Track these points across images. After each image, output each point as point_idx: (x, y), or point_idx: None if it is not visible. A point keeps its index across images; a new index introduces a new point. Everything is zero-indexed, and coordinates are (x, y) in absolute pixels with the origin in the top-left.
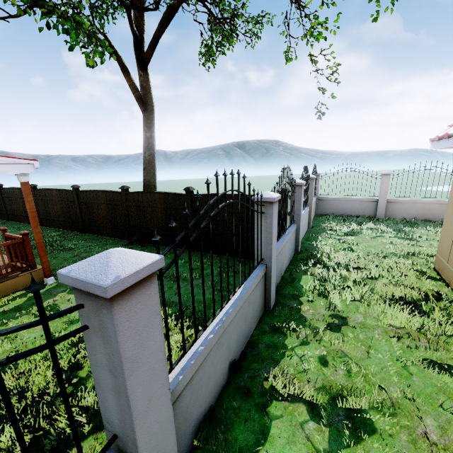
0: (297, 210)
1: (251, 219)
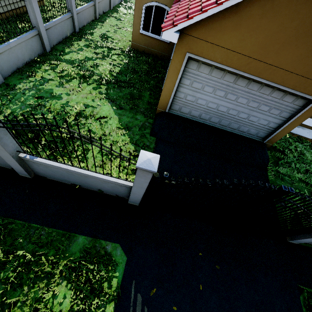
0: None
1: None
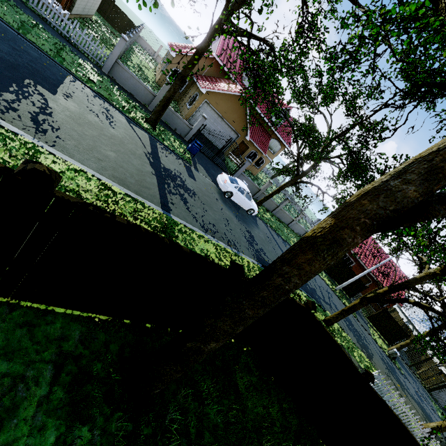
0: (138, 34)
1: (128, 27)
